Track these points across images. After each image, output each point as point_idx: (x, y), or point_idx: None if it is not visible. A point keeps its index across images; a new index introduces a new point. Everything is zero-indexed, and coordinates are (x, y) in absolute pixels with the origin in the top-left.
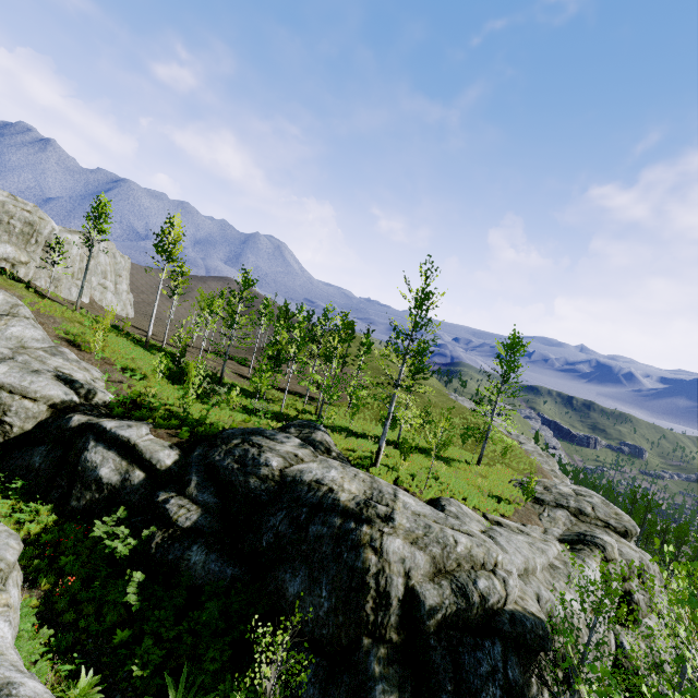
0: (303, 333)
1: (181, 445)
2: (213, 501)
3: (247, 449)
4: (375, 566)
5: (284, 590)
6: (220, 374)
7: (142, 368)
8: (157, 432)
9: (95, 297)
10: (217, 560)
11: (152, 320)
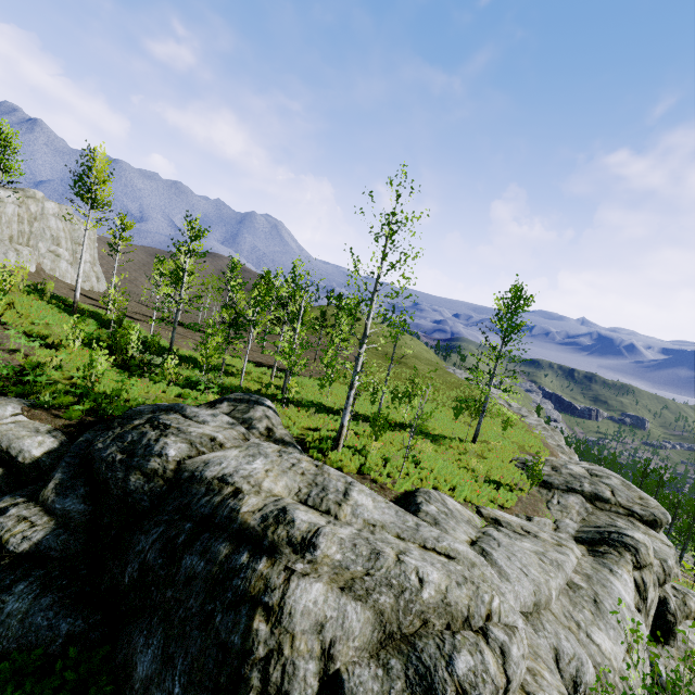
0: (264, 292)
1: (67, 428)
2: (78, 508)
3: (144, 433)
4: (264, 644)
5: (132, 667)
6: (169, 344)
7: (56, 335)
8: (32, 412)
9: (45, 265)
10: (50, 606)
11: (78, 279)
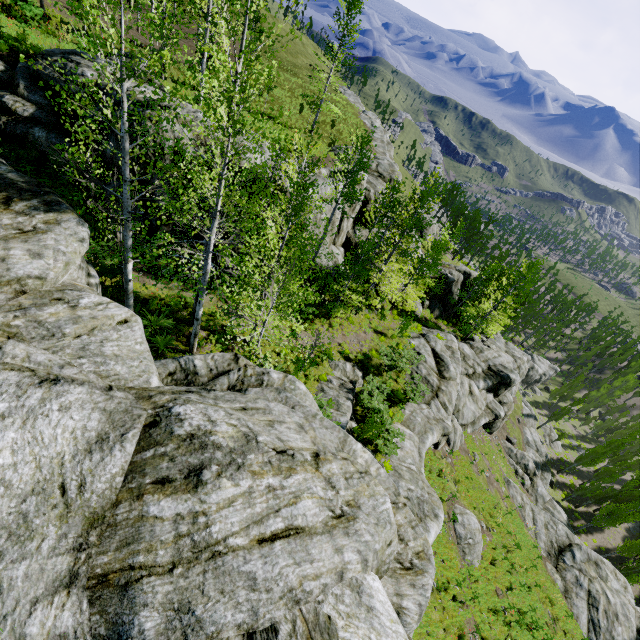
0: None
1: (3, 58)
2: (45, 102)
3: (65, 64)
4: (153, 131)
5: (105, 153)
6: None
7: None
8: None
9: None
10: (57, 138)
11: None
